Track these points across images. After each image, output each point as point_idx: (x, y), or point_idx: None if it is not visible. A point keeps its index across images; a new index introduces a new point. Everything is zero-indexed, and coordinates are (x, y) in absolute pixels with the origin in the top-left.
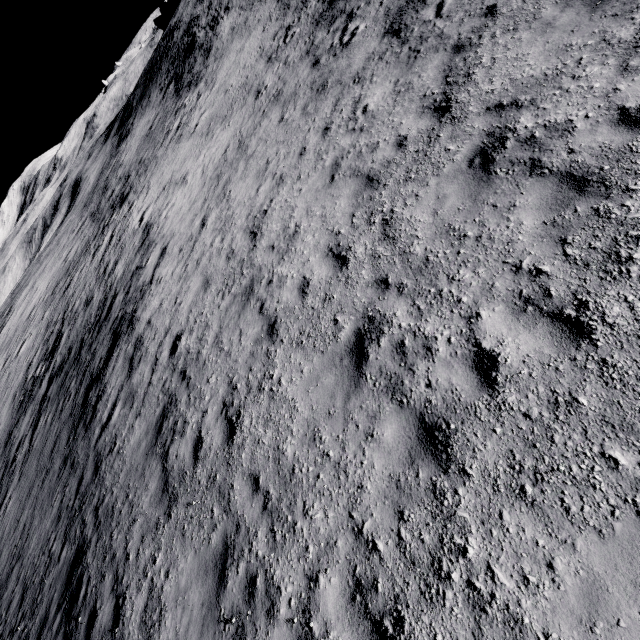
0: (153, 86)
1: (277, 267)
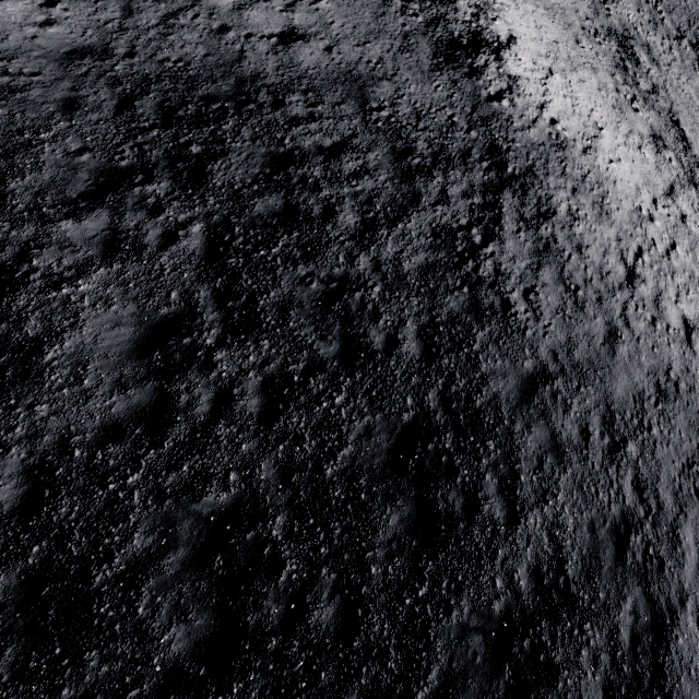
0: None
1: (613, 162)
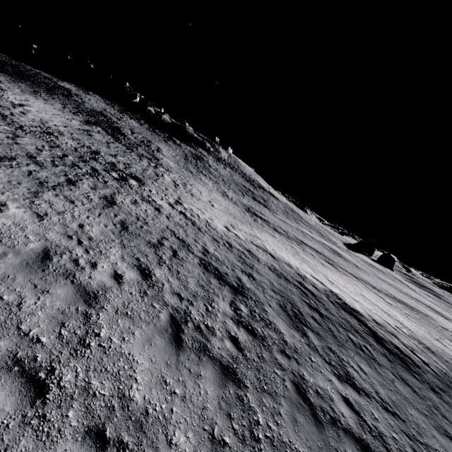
0: (43, 91)
1: (398, 317)
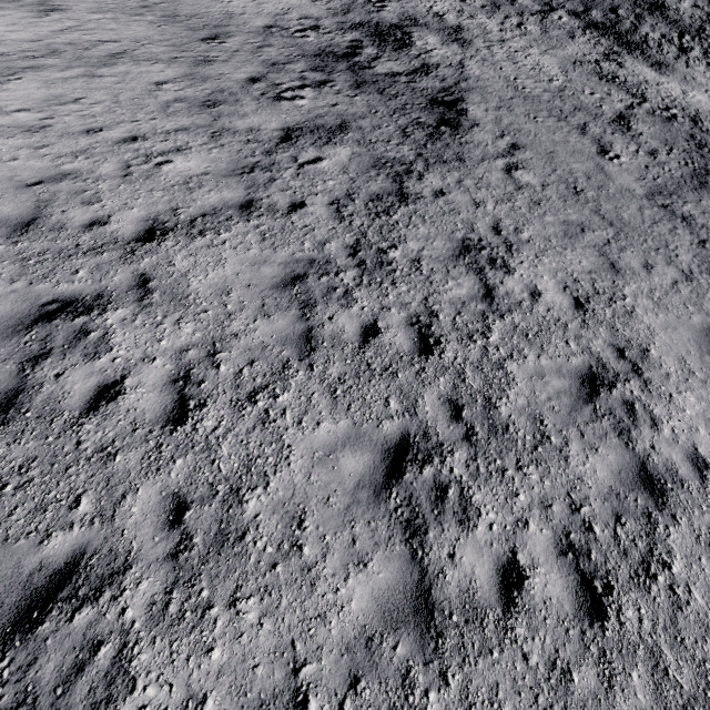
0: None
1: None
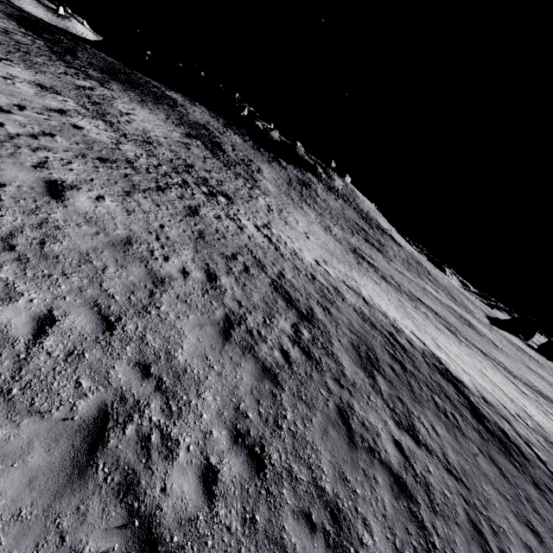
0: (150, 101)
1: (528, 408)
